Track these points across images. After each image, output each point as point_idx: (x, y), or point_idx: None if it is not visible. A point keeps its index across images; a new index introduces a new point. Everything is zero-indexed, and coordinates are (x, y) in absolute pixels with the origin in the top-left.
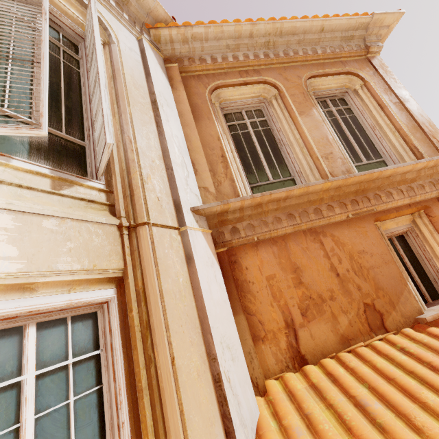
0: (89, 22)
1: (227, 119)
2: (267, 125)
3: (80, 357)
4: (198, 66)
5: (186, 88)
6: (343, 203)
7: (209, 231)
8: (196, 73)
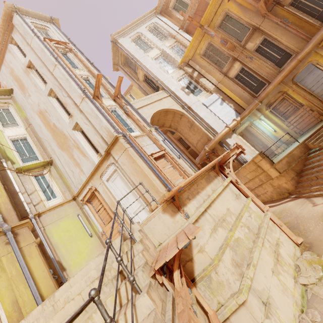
0: (154, 25)
1: (174, 8)
2: (180, 0)
3: (178, 47)
4: (164, 7)
5: (166, 14)
6: (195, 3)
7: (182, 30)
8: (164, 9)
